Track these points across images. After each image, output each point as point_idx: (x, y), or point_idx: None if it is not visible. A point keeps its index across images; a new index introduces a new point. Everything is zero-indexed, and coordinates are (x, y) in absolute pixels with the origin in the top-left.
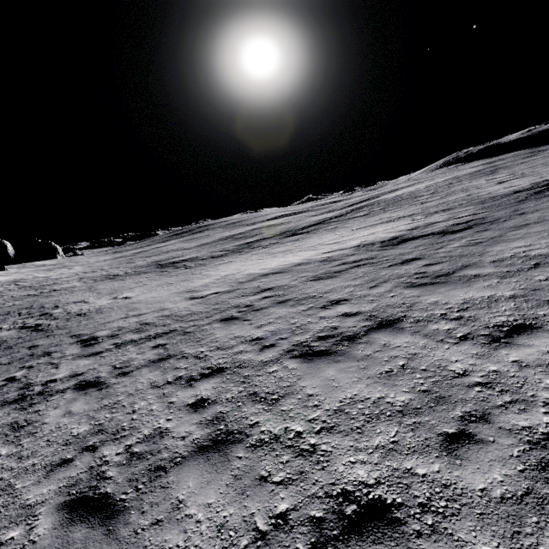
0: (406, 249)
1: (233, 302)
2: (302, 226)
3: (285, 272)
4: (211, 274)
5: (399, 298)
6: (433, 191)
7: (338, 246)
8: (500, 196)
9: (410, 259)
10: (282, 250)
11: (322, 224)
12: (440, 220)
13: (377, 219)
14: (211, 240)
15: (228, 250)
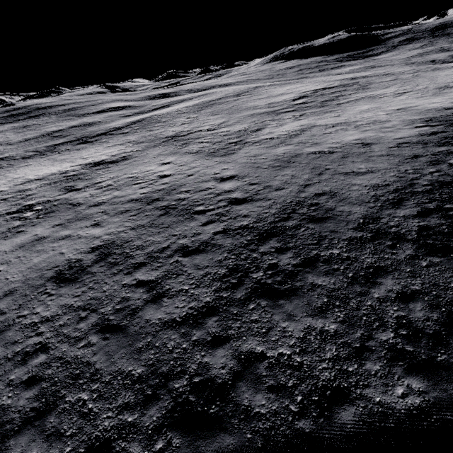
0: (91, 171)
1: (1, 198)
2: (97, 133)
3: (40, 179)
4: (9, 176)
5: (47, 198)
6: (168, 119)
7: (82, 162)
8: (161, 138)
9: (79, 178)
10: (63, 158)
11: (105, 135)
12: (128, 151)
13: (124, 139)
14: (34, 136)
15: (39, 150)
